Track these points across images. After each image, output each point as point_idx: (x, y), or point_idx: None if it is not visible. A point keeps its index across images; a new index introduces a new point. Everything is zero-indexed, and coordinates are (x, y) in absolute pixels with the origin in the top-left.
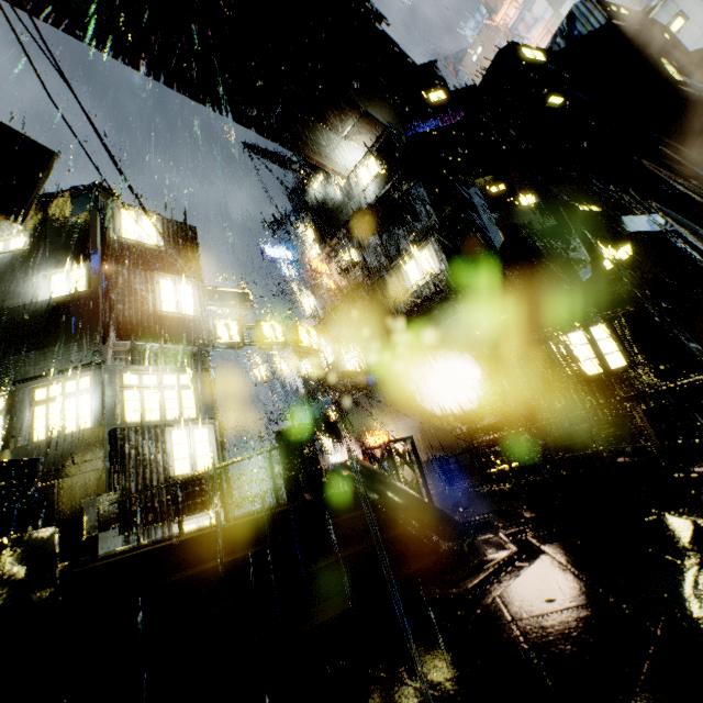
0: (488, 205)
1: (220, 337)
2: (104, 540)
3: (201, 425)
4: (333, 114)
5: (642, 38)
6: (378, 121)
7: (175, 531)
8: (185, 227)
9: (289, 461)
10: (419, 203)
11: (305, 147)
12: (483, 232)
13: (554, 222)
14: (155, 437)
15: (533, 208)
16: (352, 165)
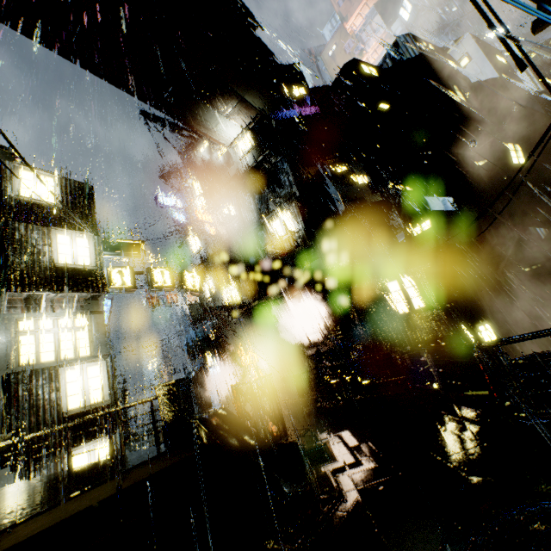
0: (334, 182)
1: (113, 283)
2: None
3: (94, 363)
4: (216, 98)
5: (442, 69)
6: (253, 106)
7: (66, 460)
8: (82, 186)
9: (167, 412)
10: (283, 174)
11: (193, 121)
12: (331, 201)
13: (380, 198)
14: (49, 378)
15: (366, 186)
16: (232, 137)
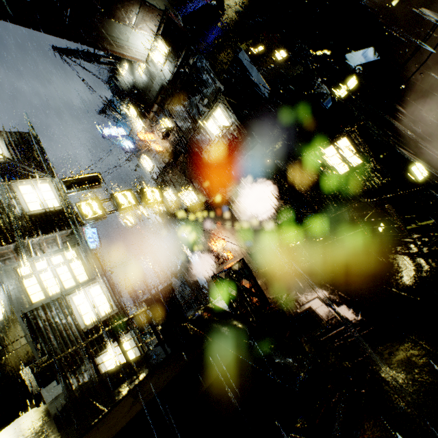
0: (254, 65)
1: (86, 215)
2: (47, 393)
3: (93, 284)
4: (117, 8)
5: None
6: (156, 7)
7: (99, 362)
8: (24, 136)
9: (161, 319)
10: (204, 73)
11: (104, 42)
12: (255, 86)
13: (302, 69)
14: (60, 307)
15: (286, 60)
16: (146, 50)
